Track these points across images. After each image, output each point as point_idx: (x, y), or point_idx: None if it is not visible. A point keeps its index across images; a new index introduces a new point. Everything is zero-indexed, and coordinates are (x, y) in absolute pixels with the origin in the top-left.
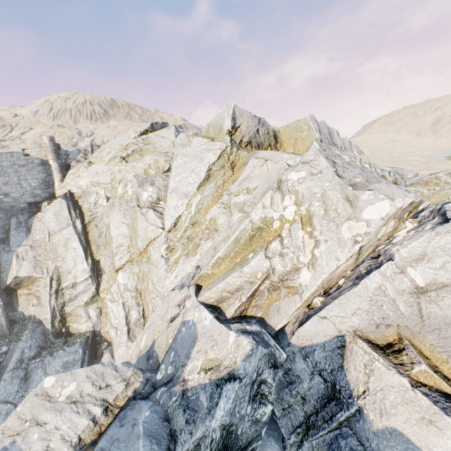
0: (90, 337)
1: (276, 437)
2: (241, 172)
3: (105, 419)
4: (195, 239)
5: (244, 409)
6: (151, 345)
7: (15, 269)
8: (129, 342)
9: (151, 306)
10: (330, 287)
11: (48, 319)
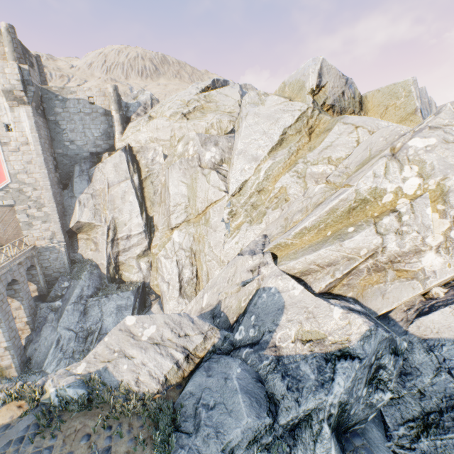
0: (141, 287)
1: (377, 424)
2: (320, 139)
3: (187, 366)
4: (260, 207)
5: (360, 391)
6: (216, 305)
7: (78, 214)
8: (180, 298)
9: (205, 268)
10: (453, 279)
11: (104, 265)
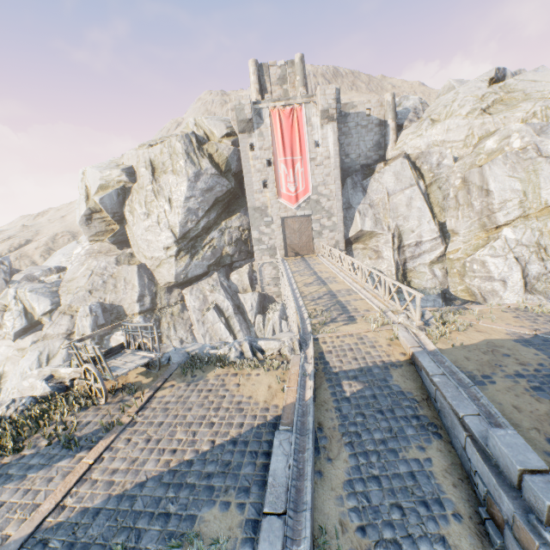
0: (442, 292)
1: None
2: None
3: None
4: None
5: None
6: None
7: (359, 224)
8: (527, 294)
9: None
10: None
11: (392, 271)
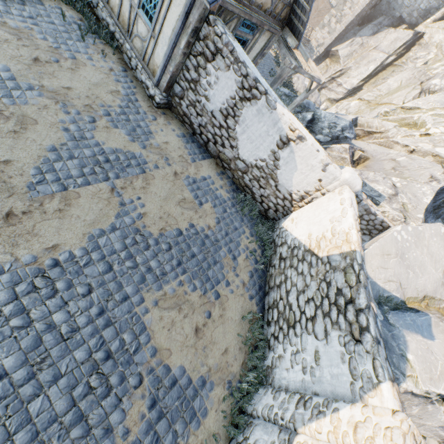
0: None
1: None
2: None
3: None
4: None
5: (326, 122)
6: None
7: (342, 46)
8: None
9: None
10: None
11: None
